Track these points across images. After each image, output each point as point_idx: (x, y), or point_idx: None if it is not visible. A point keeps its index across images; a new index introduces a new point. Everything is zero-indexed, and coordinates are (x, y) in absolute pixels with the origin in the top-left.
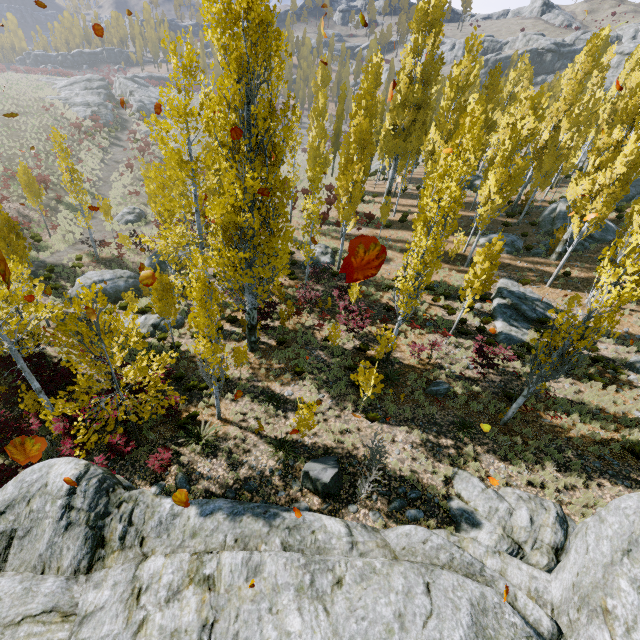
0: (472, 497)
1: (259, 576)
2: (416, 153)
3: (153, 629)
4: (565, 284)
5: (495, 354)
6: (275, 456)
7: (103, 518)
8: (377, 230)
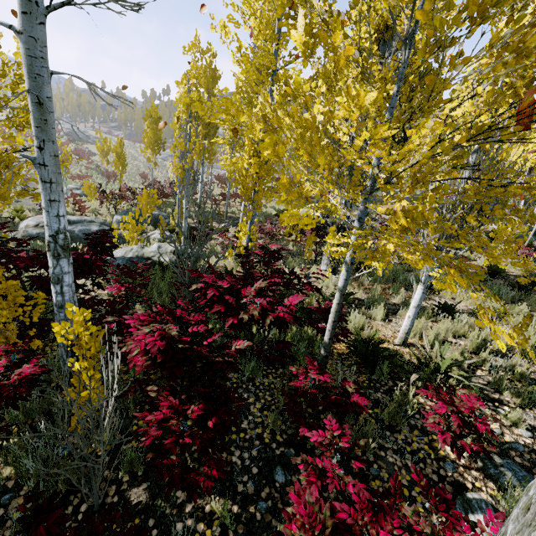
0: None
1: None
2: None
3: None
4: None
5: None
6: None
7: None
8: None
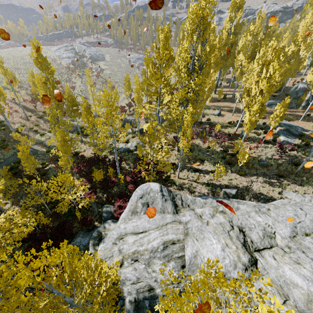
0: (292, 197)
1: (239, 209)
2: (230, 66)
3: (212, 223)
4: (308, 119)
5: (286, 147)
6: (206, 188)
7: (174, 199)
8: (213, 103)
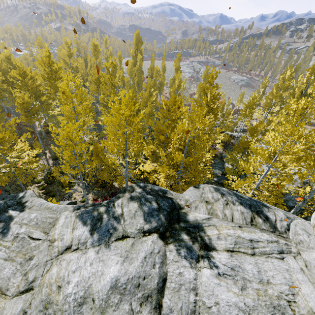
0: None
1: None
2: None
3: None
4: None
5: None
6: None
7: None
8: (310, 126)
